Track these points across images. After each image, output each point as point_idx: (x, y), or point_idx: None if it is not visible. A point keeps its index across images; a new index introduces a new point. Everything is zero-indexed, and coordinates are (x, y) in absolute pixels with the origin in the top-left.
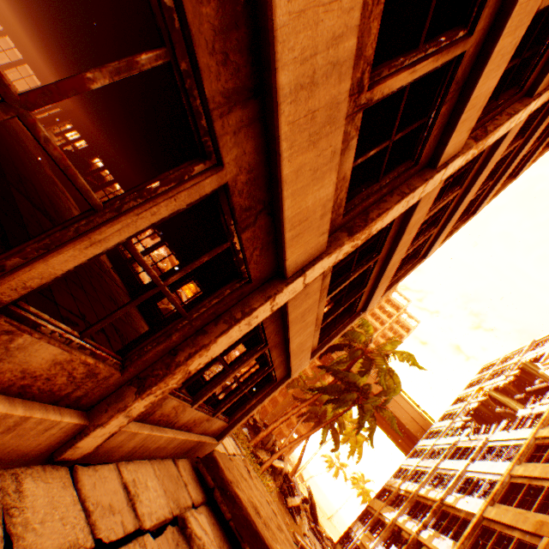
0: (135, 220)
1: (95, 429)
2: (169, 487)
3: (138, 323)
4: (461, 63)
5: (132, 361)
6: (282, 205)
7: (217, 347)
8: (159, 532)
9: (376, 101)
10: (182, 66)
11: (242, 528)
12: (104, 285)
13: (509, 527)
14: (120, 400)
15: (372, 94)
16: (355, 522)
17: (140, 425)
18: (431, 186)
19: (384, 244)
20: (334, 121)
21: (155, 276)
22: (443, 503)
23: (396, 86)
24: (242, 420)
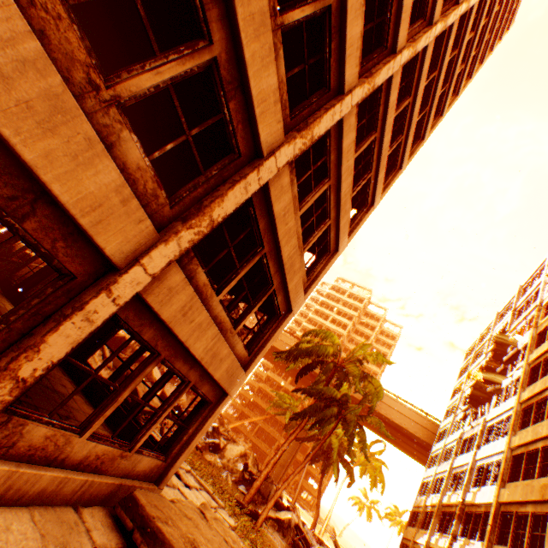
0: None
1: None
2: (53, 531)
3: (55, 381)
4: (220, 67)
5: None
6: (50, 190)
7: (53, 349)
8: None
9: (134, 100)
10: None
11: None
12: None
13: (523, 504)
14: None
15: (118, 92)
16: None
17: None
18: (269, 173)
19: (263, 237)
20: (65, 111)
21: None
22: (464, 503)
23: (146, 85)
24: (182, 455)
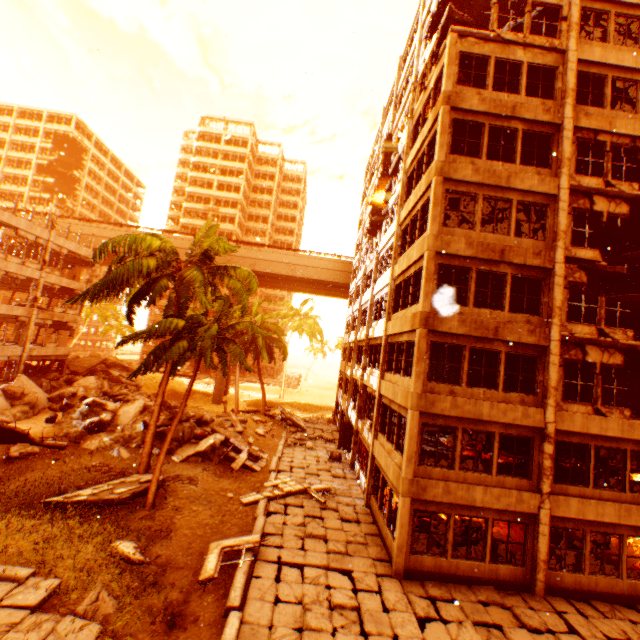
0: None
1: None
2: None
3: None
4: None
5: None
6: None
7: None
8: None
9: None
10: None
11: None
12: None
13: (401, 335)
14: None
15: None
16: (338, 392)
17: None
18: None
19: None
20: None
21: None
22: (369, 339)
23: None
24: None
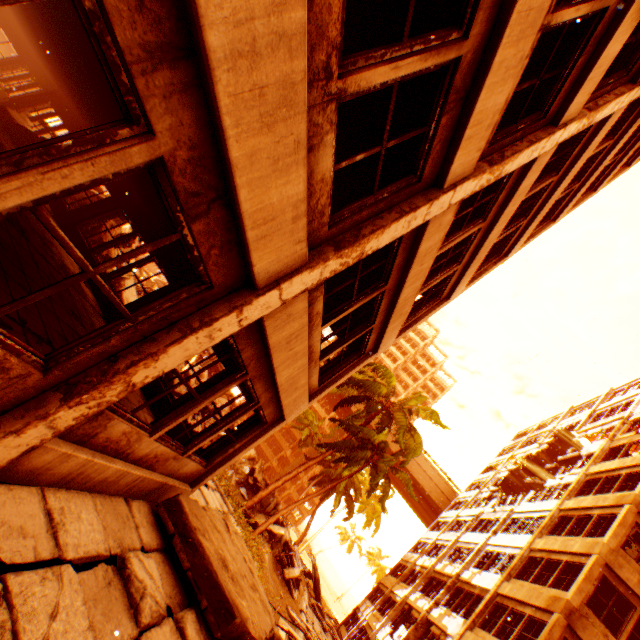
0: (41, 180)
1: (6, 436)
2: (112, 524)
3: None
4: (458, 70)
5: (59, 363)
6: (237, 195)
7: (169, 359)
8: (86, 566)
9: (354, 95)
10: (86, 5)
11: (201, 579)
12: (66, 297)
13: (522, 604)
14: (41, 406)
15: (346, 85)
16: (364, 601)
17: (76, 448)
18: (439, 209)
19: (392, 273)
20: (291, 104)
21: (81, 259)
22: (458, 578)
23: (377, 80)
24: (223, 466)
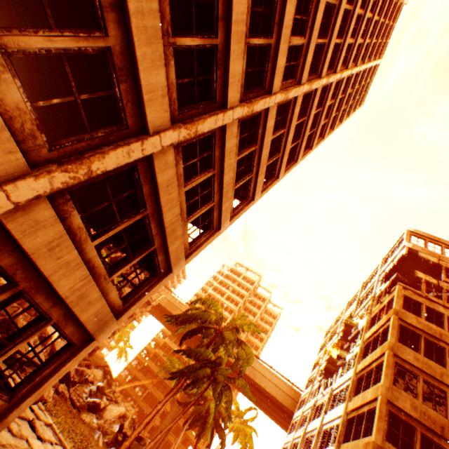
0: None
1: None
2: None
3: None
4: (114, 55)
5: None
6: None
7: None
8: None
9: (23, 53)
10: None
11: None
12: None
13: None
14: None
15: (5, 41)
16: None
17: None
18: (154, 148)
19: (147, 200)
20: None
21: None
22: None
23: (36, 45)
24: (31, 397)
